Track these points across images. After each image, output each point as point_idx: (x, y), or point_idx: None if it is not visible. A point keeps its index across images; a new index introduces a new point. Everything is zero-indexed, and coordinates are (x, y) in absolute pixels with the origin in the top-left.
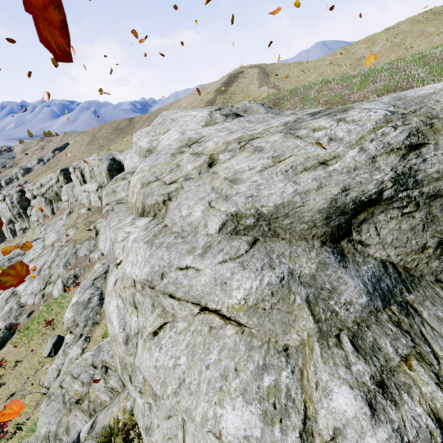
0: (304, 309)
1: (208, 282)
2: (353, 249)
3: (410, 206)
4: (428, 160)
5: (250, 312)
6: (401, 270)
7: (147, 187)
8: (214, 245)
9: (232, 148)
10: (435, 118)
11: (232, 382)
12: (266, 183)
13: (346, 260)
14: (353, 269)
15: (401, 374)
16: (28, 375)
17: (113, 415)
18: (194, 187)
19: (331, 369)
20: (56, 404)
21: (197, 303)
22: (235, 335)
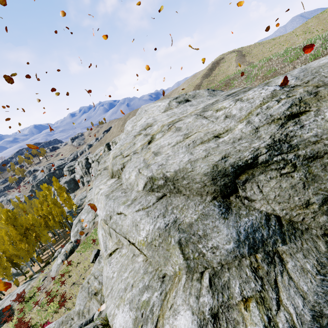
0: (176, 248)
1: (129, 224)
2: (241, 203)
3: (287, 167)
4: (305, 126)
5: (148, 247)
6: (284, 223)
7: (114, 160)
8: (138, 198)
9: (164, 129)
10: (324, 85)
11: (128, 293)
12: (173, 154)
13: (229, 212)
14: (232, 220)
15: (235, 311)
16: (82, 272)
17: None
18: (135, 159)
19: (186, 297)
20: (84, 293)
21: (125, 237)
22: (142, 262)
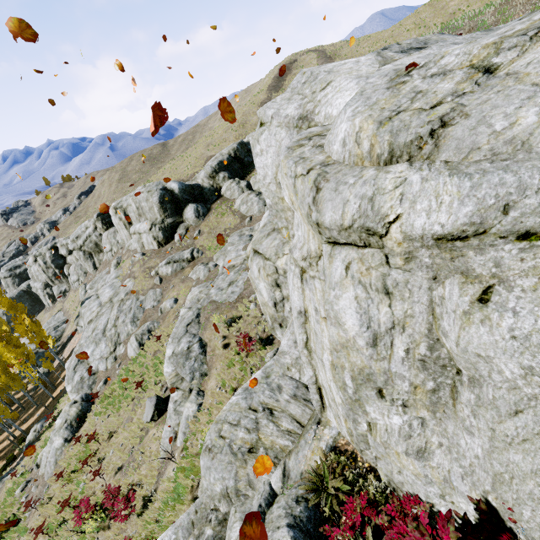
0: None
1: None
2: None
3: None
4: None
5: None
6: None
7: (394, 122)
8: None
9: (515, 43)
10: None
11: None
12: None
13: None
14: None
15: None
16: (134, 444)
17: (309, 459)
18: (491, 95)
19: None
20: (224, 456)
21: None
22: None
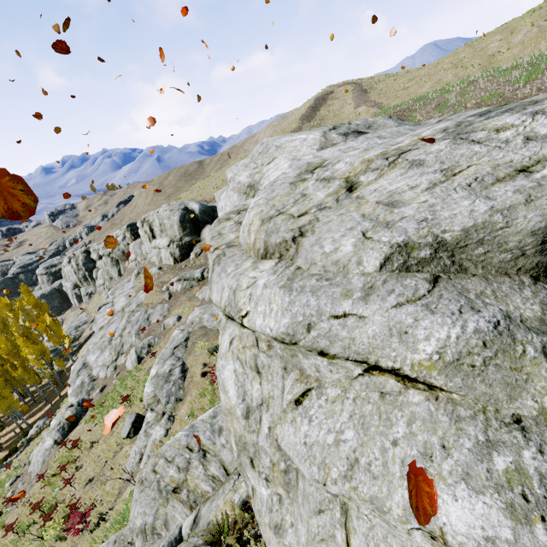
0: (542, 364)
1: (378, 333)
2: None
3: None
4: None
5: (450, 370)
6: None
7: (270, 223)
8: (378, 285)
9: (378, 166)
10: None
11: (443, 463)
12: (443, 202)
13: None
14: None
15: None
16: (107, 458)
17: (219, 509)
18: (335, 216)
19: None
20: (151, 492)
21: (363, 361)
22: (426, 402)
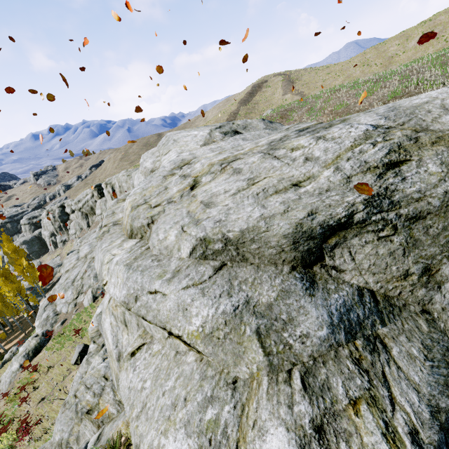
0: (254, 340)
1: (172, 307)
2: (327, 275)
3: (387, 229)
4: (408, 178)
5: (207, 340)
6: (379, 299)
7: (135, 211)
8: (183, 270)
9: (214, 170)
10: (423, 130)
11: (180, 412)
12: (236, 206)
13: (315, 287)
14: (320, 297)
15: (344, 419)
16: (57, 381)
17: (118, 429)
18: (173, 210)
19: (273, 408)
20: (69, 413)
21: (164, 327)
22: (194, 362)
